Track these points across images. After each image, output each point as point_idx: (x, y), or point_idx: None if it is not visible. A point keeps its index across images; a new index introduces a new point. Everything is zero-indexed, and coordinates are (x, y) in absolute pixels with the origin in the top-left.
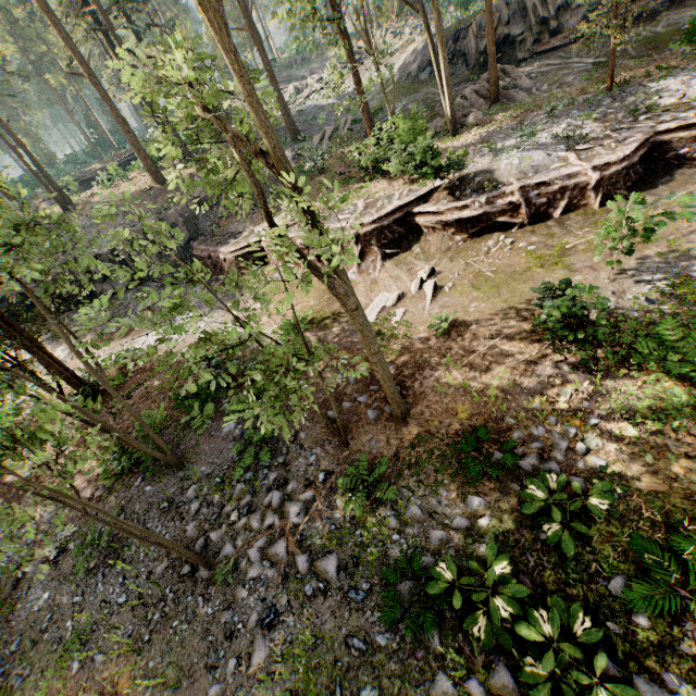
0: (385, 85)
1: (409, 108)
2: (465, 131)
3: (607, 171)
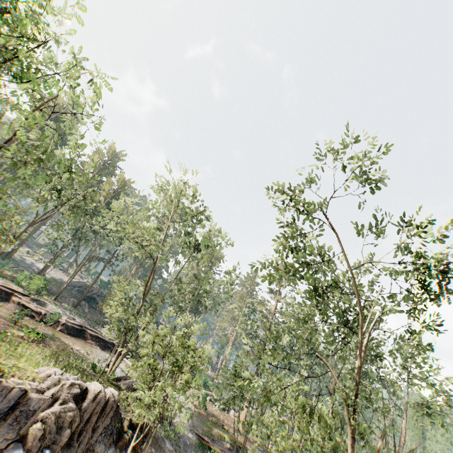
0: (57, 280)
1: (54, 288)
2: (57, 302)
3: (68, 323)
